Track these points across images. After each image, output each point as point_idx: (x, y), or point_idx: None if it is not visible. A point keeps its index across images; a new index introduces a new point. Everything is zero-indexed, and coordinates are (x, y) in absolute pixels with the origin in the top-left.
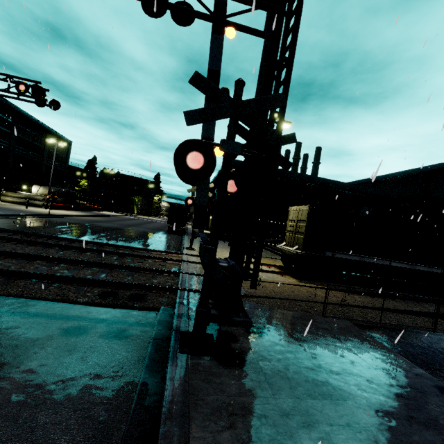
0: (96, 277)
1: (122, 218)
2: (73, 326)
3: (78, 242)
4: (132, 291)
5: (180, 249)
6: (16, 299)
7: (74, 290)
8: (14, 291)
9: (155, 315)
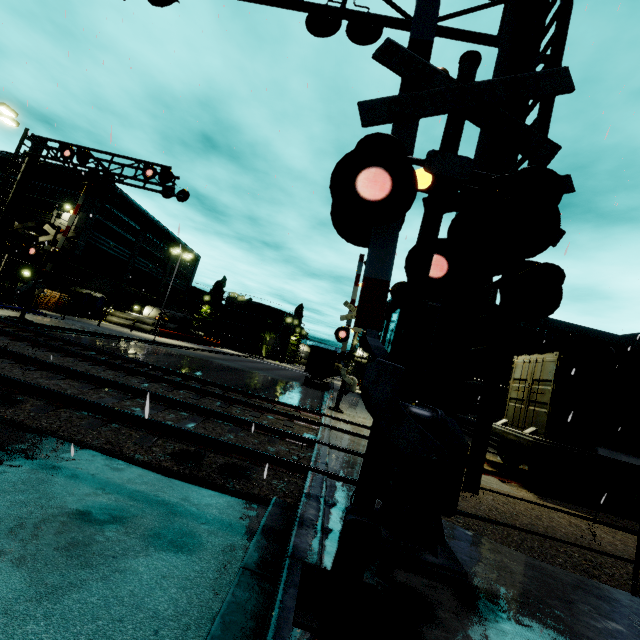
0: (179, 426)
1: (245, 359)
2: (104, 503)
3: (174, 375)
4: (229, 458)
5: (319, 408)
6: (43, 436)
7: (137, 438)
8: (48, 423)
9: (258, 512)
